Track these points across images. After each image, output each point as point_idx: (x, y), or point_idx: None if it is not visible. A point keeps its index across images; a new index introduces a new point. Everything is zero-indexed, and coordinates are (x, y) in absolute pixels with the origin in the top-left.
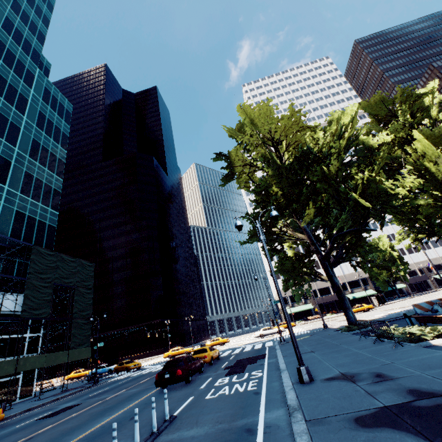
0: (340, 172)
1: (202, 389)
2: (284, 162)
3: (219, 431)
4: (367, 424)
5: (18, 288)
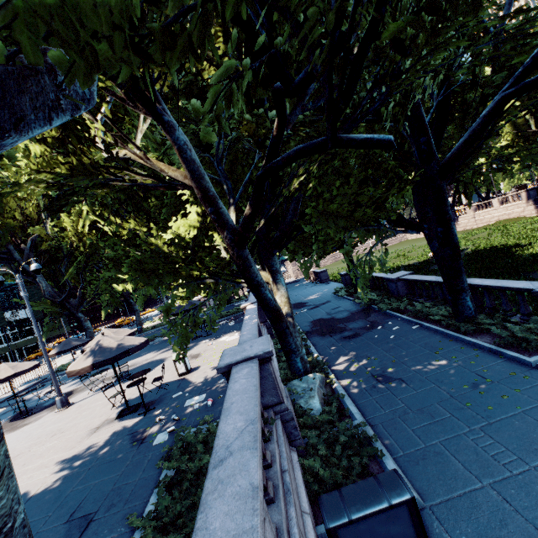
0: None
1: None
2: None
3: None
4: None
5: (25, 309)
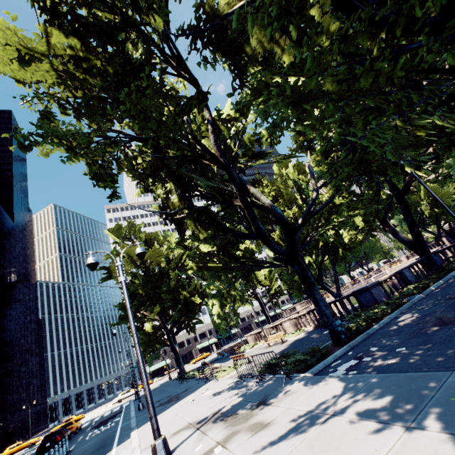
0: (176, 287)
1: (79, 440)
2: (148, 269)
3: (101, 437)
4: None
5: None
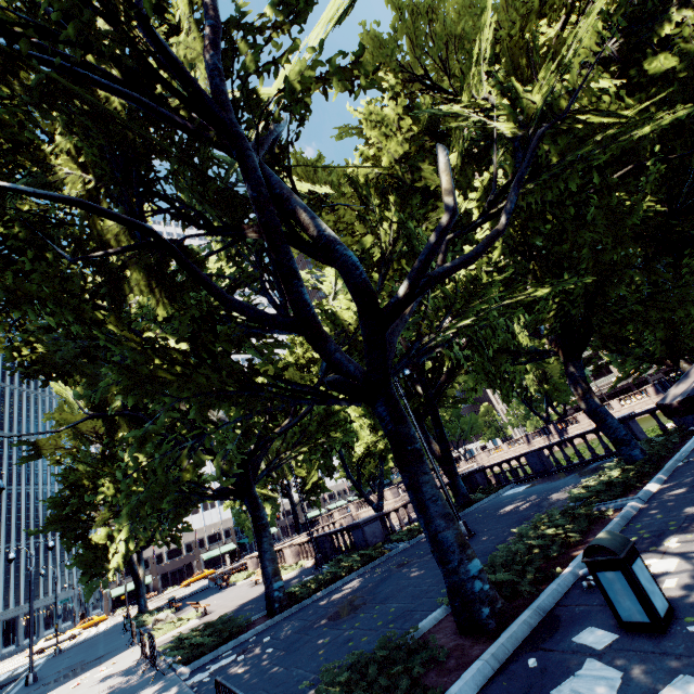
0: None
1: None
2: None
3: None
4: (37, 689)
5: None
